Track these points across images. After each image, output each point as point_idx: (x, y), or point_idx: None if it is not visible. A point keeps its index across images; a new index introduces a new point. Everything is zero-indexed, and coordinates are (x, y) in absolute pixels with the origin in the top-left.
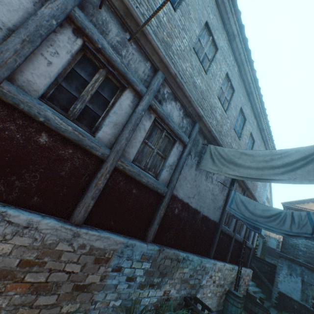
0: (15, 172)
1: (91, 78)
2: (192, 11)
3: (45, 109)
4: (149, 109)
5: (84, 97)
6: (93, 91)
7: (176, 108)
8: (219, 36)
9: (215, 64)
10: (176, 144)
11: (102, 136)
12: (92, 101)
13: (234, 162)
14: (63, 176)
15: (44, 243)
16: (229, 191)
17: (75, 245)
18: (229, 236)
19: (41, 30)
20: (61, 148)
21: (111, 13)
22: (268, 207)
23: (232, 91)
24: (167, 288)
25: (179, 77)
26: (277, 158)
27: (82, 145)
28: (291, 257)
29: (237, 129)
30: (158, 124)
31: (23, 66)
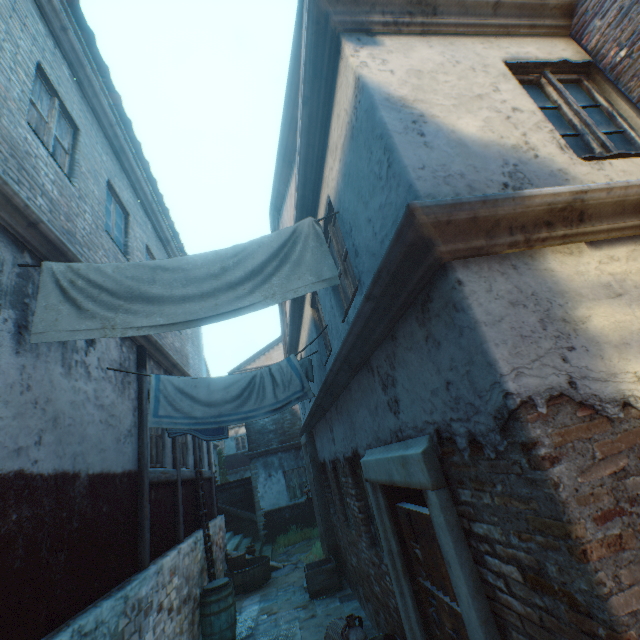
0: None
1: None
2: None
3: None
4: None
5: None
6: None
7: None
8: None
9: None
10: None
11: None
12: None
13: (144, 294)
14: None
15: None
16: (142, 384)
17: None
18: (170, 483)
19: None
20: None
21: None
22: (233, 377)
23: (73, 129)
24: None
25: None
26: (234, 263)
27: None
28: (264, 450)
29: (115, 234)
30: None
31: None
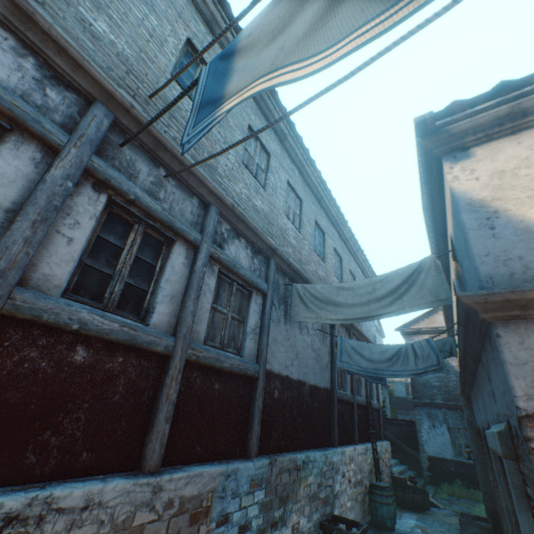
0: (49, 423)
1: (125, 240)
2: (230, 117)
3: (78, 310)
4: (210, 260)
5: (122, 273)
6: (131, 258)
7: (242, 247)
8: (267, 138)
9: (272, 174)
10: (253, 296)
11: (159, 320)
12: (132, 272)
13: (334, 302)
14: (118, 403)
15: (115, 523)
16: (332, 338)
17: (159, 506)
18: (348, 402)
19: (55, 200)
20: (107, 360)
21: (136, 148)
22: (385, 346)
23: (299, 201)
24: (294, 519)
25: (236, 204)
26: (380, 286)
27: (136, 345)
28: (427, 401)
29: (318, 249)
30: (224, 277)
31: (34, 257)
